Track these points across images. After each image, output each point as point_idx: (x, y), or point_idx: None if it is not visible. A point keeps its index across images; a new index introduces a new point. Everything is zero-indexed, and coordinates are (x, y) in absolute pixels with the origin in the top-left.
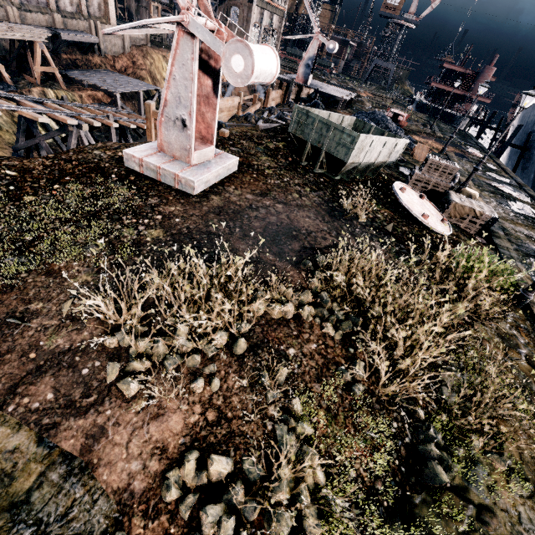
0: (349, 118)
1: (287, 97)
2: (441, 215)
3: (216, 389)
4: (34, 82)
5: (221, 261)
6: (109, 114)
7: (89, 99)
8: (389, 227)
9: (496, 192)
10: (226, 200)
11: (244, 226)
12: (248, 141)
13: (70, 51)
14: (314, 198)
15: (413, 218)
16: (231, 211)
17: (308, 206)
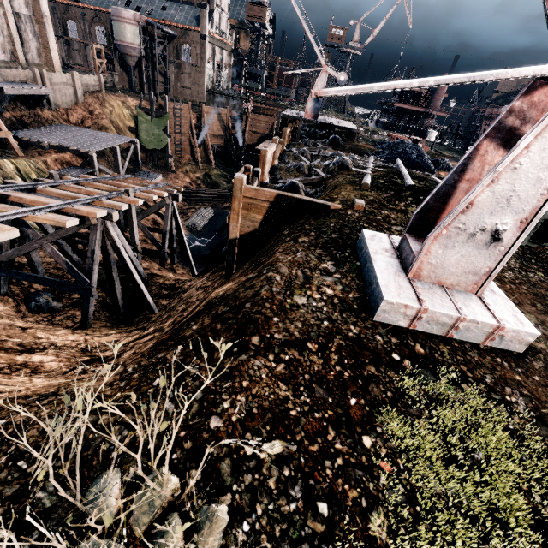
0: None
1: (296, 134)
2: None
3: None
4: None
5: None
6: (127, 188)
7: (56, 165)
8: None
9: None
10: None
11: None
12: (389, 210)
13: (13, 107)
14: None
15: None
16: None
17: None
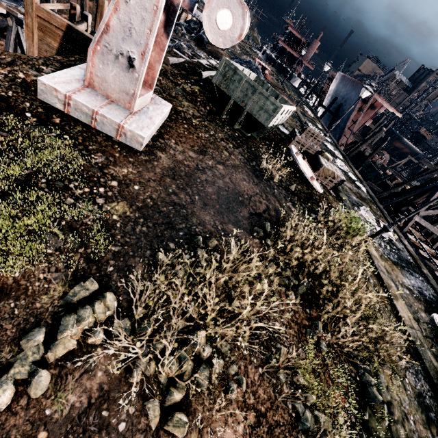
0: (253, 74)
1: None
2: (314, 174)
3: (245, 388)
4: None
5: (199, 240)
6: None
7: None
8: (293, 187)
9: (327, 150)
10: (174, 158)
11: (200, 192)
12: (165, 78)
13: None
14: (239, 156)
15: (300, 177)
16: (183, 174)
17: (240, 167)
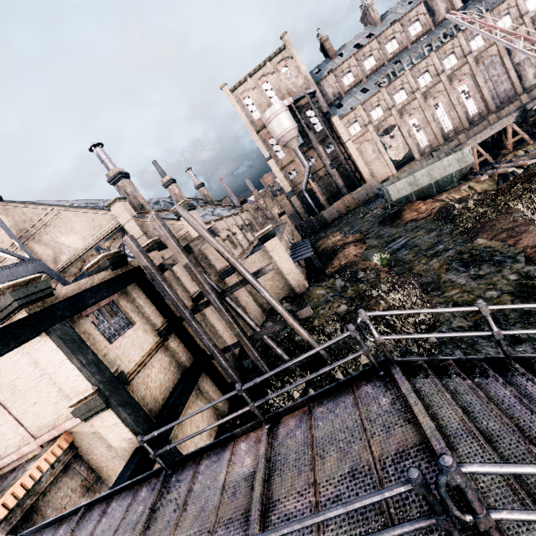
0: None
1: None
2: None
3: None
4: (507, 152)
5: None
6: None
7: None
8: None
9: None
10: None
11: None
12: None
13: (535, 112)
14: None
15: None
16: None
17: None
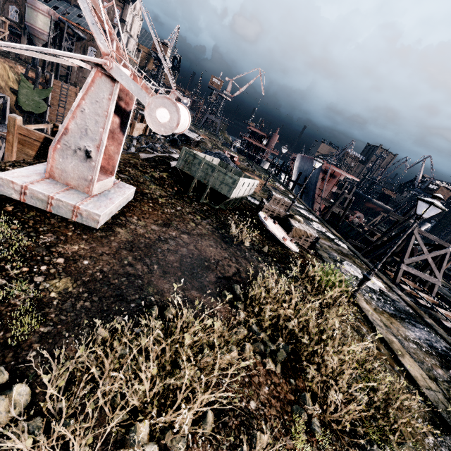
0: (216, 159)
1: (149, 130)
2: (288, 235)
3: None
4: None
5: (153, 310)
6: None
7: None
8: (266, 249)
9: (302, 215)
10: (134, 232)
11: (161, 261)
12: (134, 169)
13: None
14: (207, 226)
15: (274, 239)
16: (143, 246)
17: (207, 235)
